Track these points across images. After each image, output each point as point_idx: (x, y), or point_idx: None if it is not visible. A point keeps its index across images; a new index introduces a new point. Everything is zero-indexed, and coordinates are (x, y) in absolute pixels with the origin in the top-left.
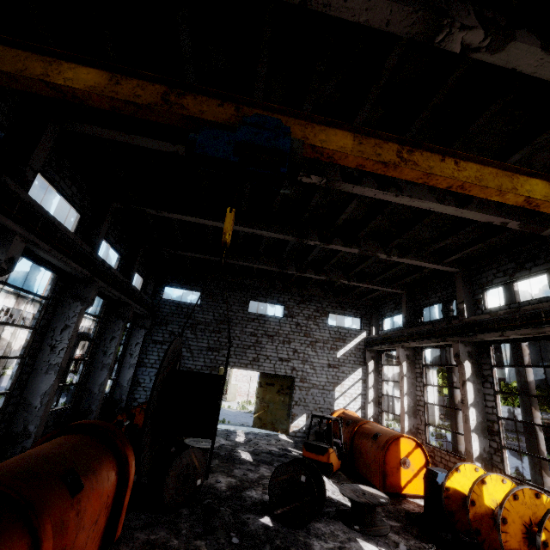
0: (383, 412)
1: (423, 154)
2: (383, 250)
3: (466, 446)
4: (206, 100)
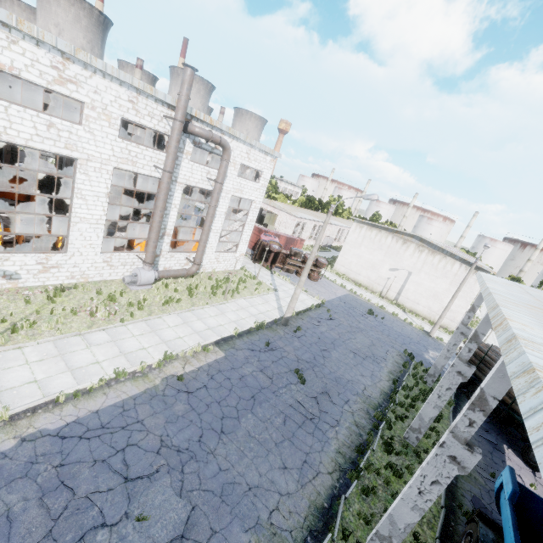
0: (238, 244)
1: None
2: None
3: None
4: None
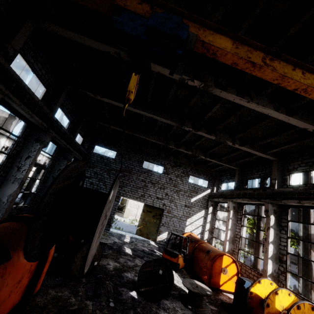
0: (213, 238)
1: (280, 63)
2: (231, 140)
3: (263, 266)
4: None
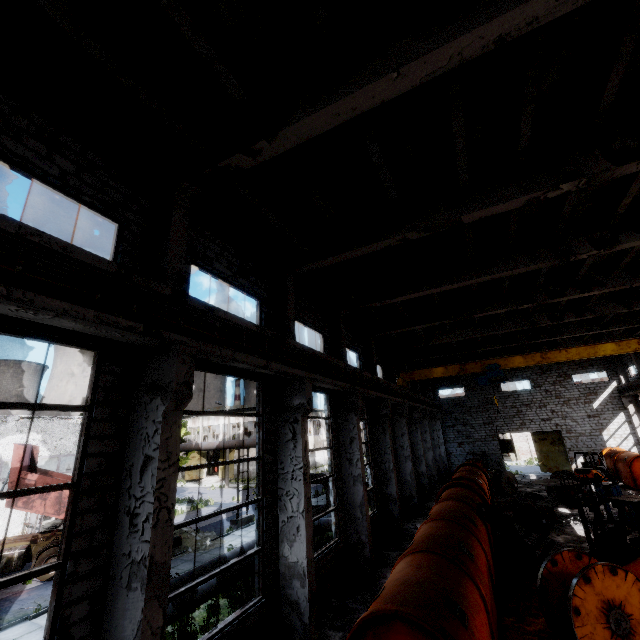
0: None
1: (551, 353)
2: (581, 342)
3: None
4: (472, 364)
